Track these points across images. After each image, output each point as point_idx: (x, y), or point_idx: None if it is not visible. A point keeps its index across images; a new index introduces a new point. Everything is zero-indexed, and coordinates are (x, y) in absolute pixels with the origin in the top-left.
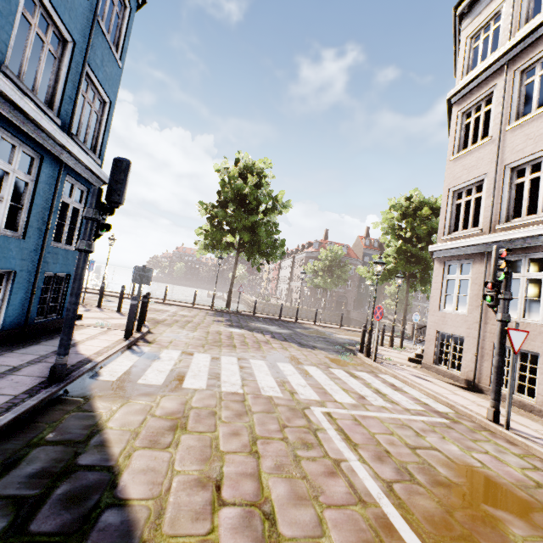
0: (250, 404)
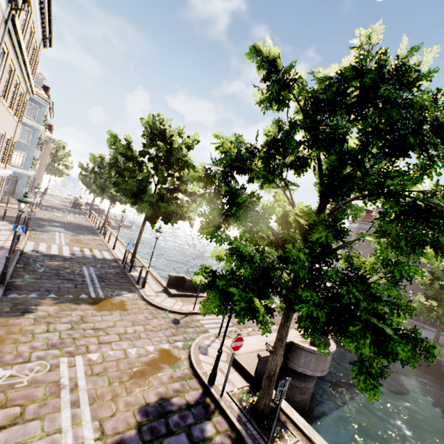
0: None
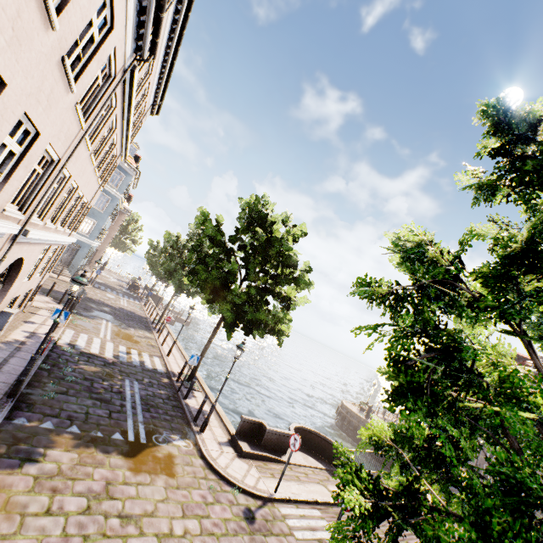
0: None
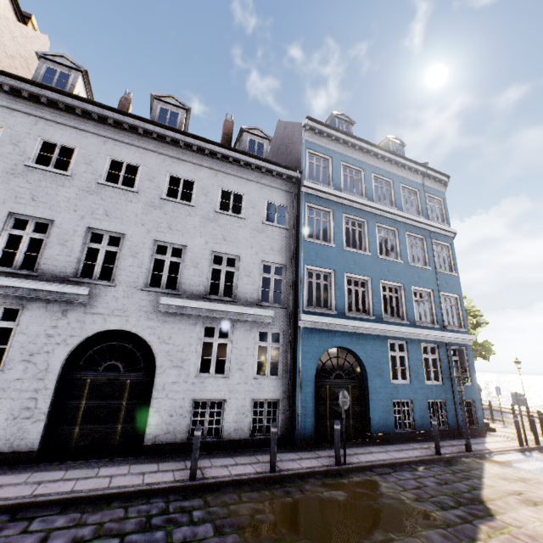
0: None
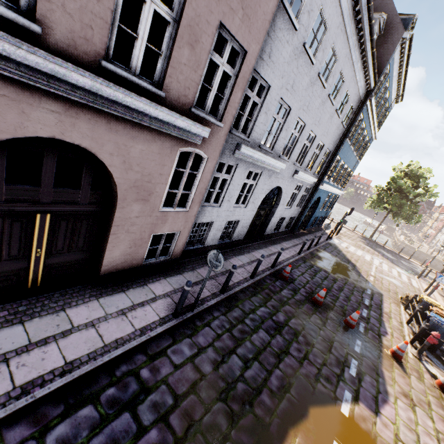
0: (360, 257)
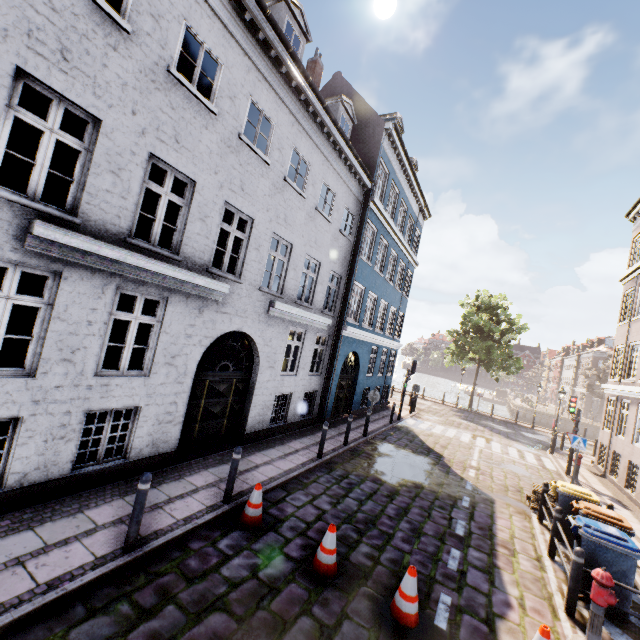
0: (453, 439)
